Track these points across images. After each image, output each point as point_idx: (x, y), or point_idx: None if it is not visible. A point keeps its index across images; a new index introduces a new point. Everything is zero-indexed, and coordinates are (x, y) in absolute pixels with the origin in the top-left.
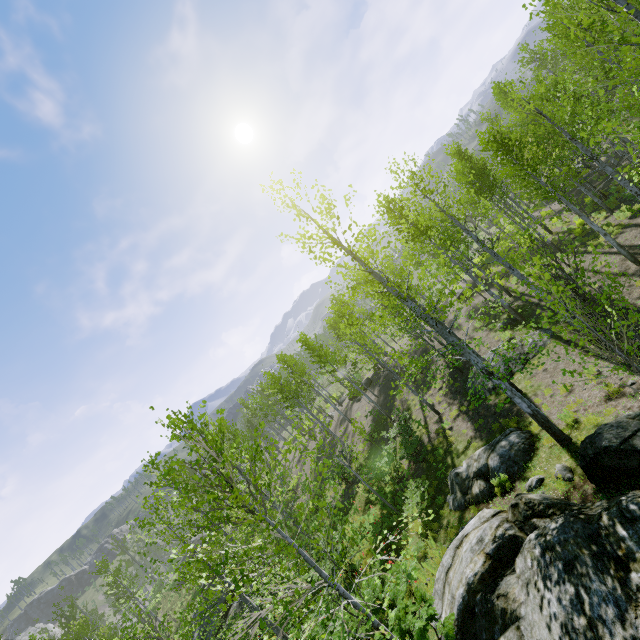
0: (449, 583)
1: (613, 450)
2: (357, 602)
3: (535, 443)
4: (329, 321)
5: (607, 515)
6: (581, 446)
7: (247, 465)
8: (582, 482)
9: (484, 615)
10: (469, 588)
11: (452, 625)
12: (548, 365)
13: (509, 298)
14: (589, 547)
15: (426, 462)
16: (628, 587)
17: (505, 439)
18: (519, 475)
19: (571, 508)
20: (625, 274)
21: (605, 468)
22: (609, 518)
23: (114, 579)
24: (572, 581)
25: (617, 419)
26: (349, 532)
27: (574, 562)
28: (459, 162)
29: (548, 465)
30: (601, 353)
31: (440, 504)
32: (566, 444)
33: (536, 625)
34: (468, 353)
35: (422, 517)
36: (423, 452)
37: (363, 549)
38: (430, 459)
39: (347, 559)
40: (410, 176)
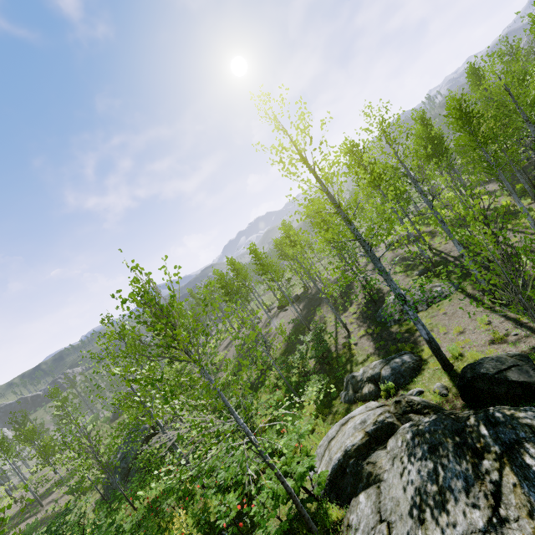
0: (330, 449)
1: (488, 377)
2: (257, 441)
3: (422, 365)
4: (276, 241)
5: (474, 418)
6: (462, 370)
7: (190, 320)
8: (454, 398)
9: (353, 475)
10: (346, 454)
11: (325, 478)
12: (448, 310)
13: (430, 253)
14: (453, 438)
15: (329, 365)
16: (479, 470)
17: (399, 357)
18: (403, 386)
19: (443, 411)
20: (533, 251)
21: (477, 390)
22: (476, 420)
23: (61, 404)
24: (433, 459)
25: (498, 355)
26: (255, 405)
27: (438, 446)
28: (421, 126)
29: (429, 382)
30: (495, 308)
31: (334, 397)
32: (448, 370)
33: (394, 487)
34: (390, 280)
35: (317, 403)
36: (329, 357)
37: (264, 418)
38: (333, 363)
39: (249, 423)
40: (380, 121)
